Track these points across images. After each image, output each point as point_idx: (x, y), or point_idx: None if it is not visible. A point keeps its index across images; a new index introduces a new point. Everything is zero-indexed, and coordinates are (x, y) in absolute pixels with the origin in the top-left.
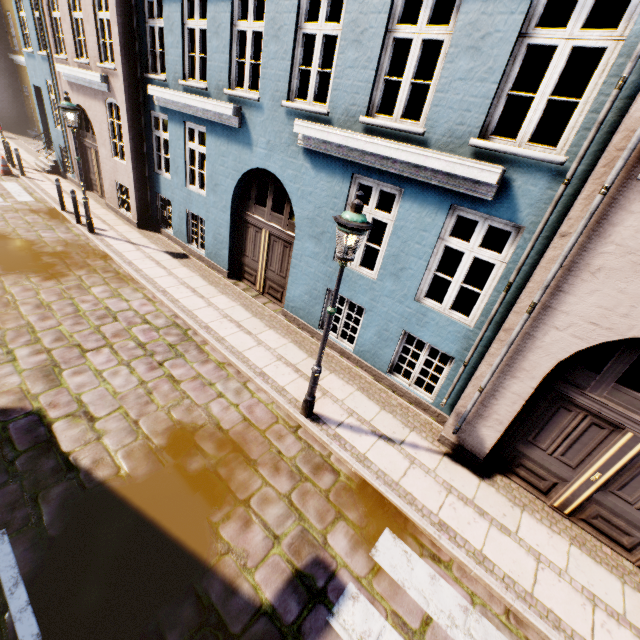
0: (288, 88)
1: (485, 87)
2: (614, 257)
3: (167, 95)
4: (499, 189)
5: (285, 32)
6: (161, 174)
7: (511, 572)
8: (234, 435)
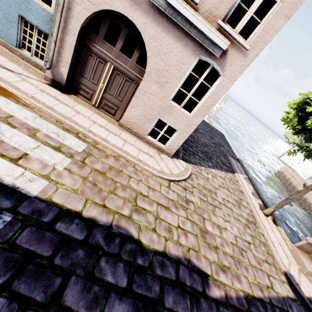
0: None
1: None
2: None
3: None
4: None
5: None
6: None
7: (63, 113)
8: None
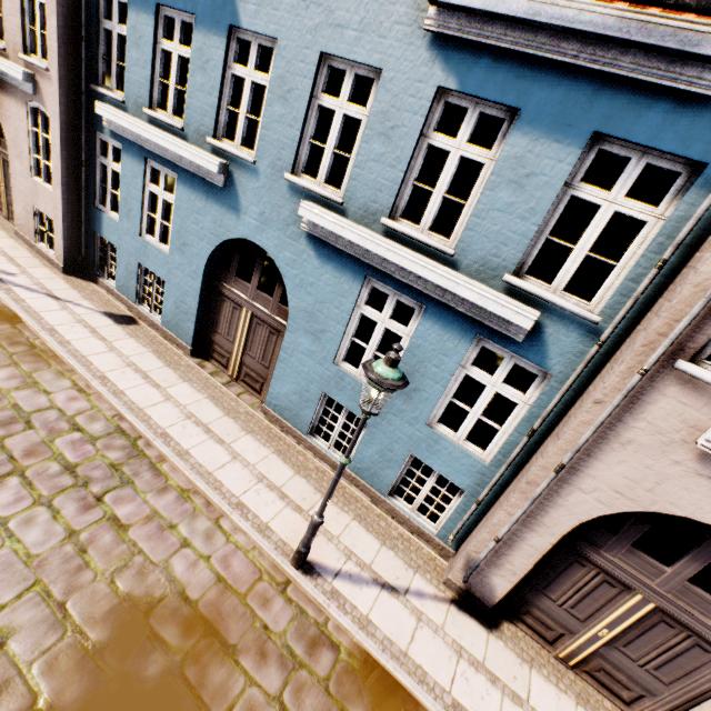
0: (294, 160)
1: (525, 226)
2: (644, 433)
3: (124, 122)
4: (530, 331)
5: (296, 97)
6: (104, 211)
7: None
8: (206, 608)
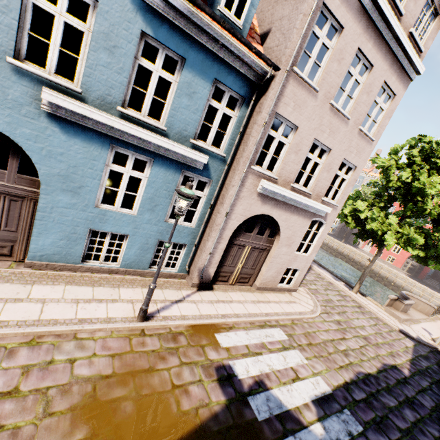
0: (14, 46)
1: (195, 117)
2: (246, 192)
3: None
4: (203, 164)
5: None
6: None
7: (243, 312)
8: (121, 370)
